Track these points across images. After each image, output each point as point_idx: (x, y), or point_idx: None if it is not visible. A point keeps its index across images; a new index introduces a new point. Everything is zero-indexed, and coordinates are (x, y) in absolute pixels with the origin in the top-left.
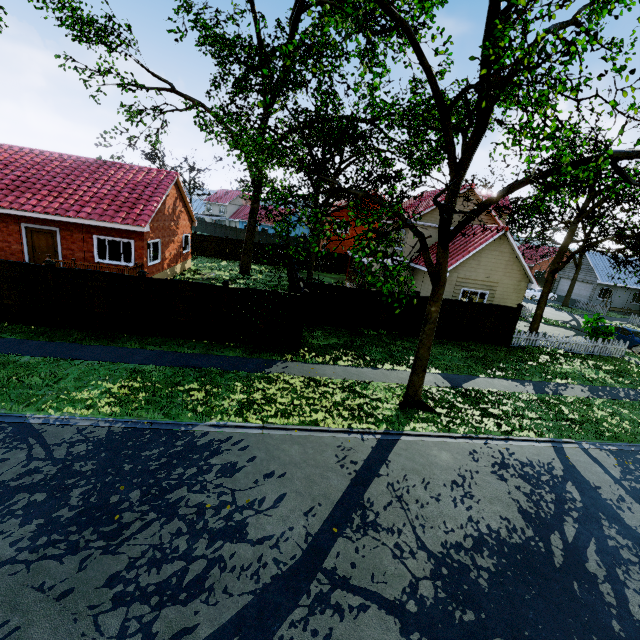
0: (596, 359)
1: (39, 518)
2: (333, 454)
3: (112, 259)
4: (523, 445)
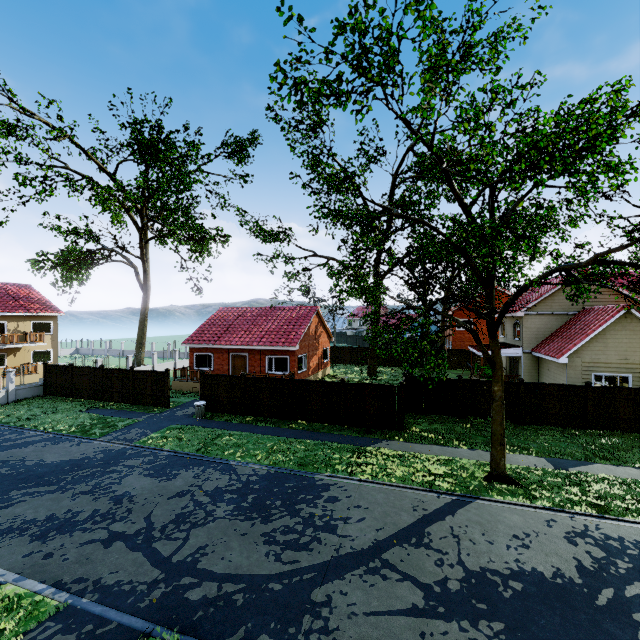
0: None
1: (234, 504)
2: (409, 502)
3: (276, 370)
4: (622, 525)
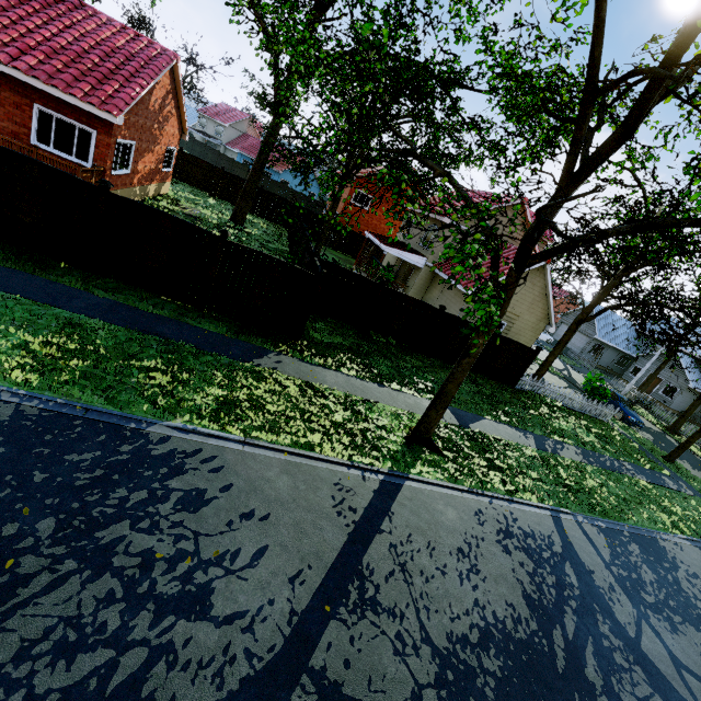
0: (587, 419)
1: None
2: (329, 494)
3: (58, 148)
4: (525, 510)
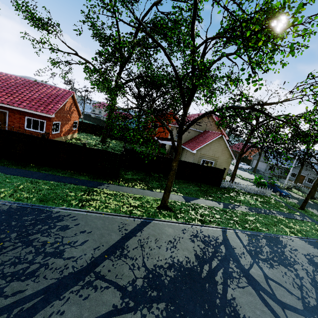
0: (257, 196)
1: None
2: (117, 225)
3: (34, 128)
4: (208, 228)
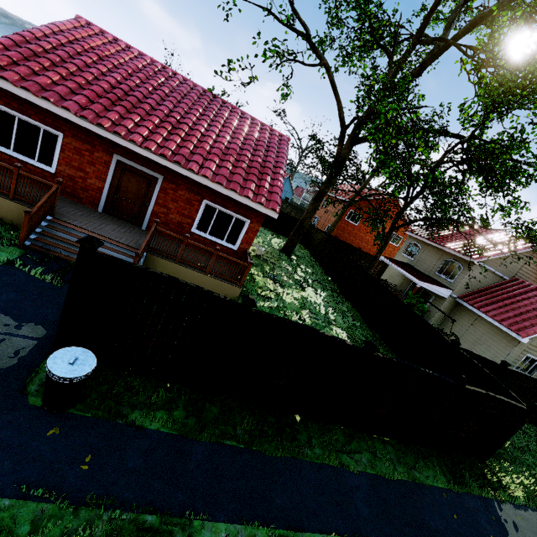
0: None
1: None
2: None
3: (213, 234)
4: None
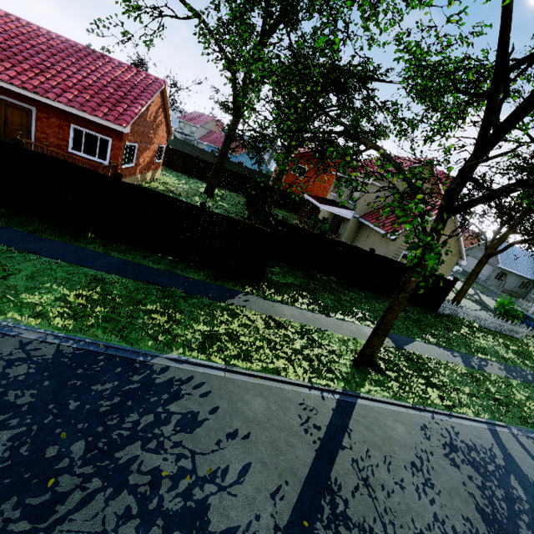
0: (503, 337)
1: None
2: (296, 414)
3: (86, 153)
4: (464, 424)
